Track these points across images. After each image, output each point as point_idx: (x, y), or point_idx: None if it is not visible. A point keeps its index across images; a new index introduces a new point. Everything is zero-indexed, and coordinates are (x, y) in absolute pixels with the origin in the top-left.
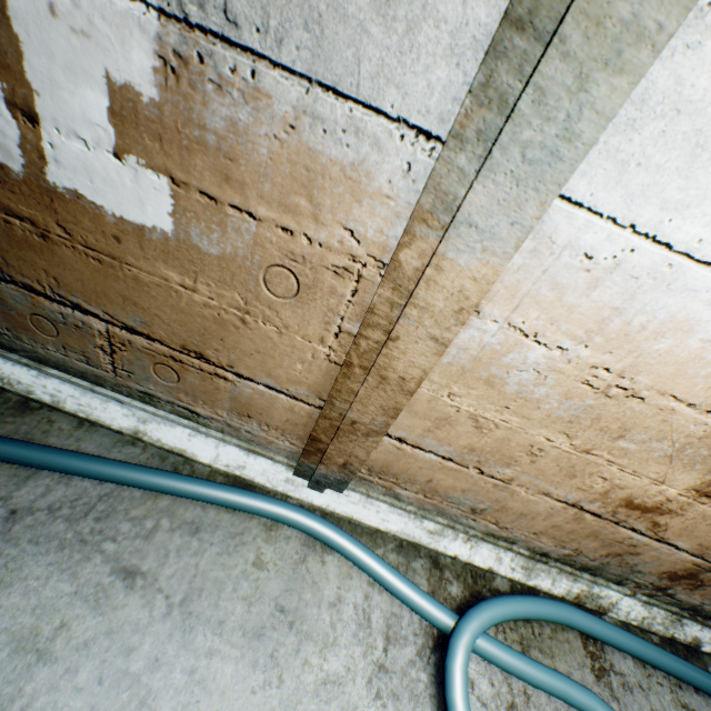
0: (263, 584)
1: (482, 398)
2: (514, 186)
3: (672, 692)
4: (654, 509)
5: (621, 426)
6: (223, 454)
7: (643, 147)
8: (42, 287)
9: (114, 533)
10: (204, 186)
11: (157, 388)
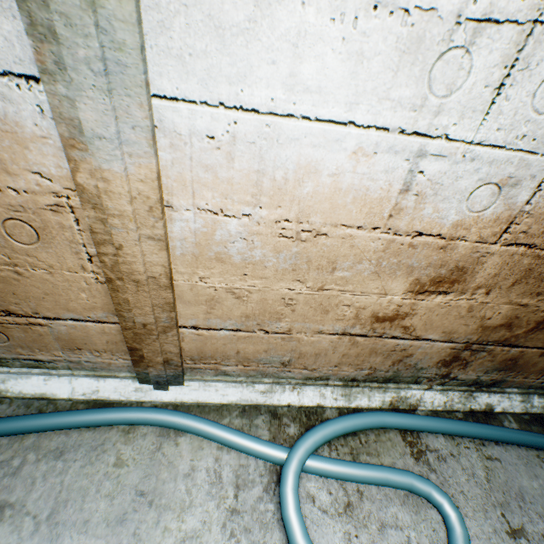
0: (124, 479)
1: (224, 273)
2: (105, 96)
3: (478, 451)
4: (396, 316)
5: (328, 260)
6: (78, 386)
7: (184, 40)
8: None
9: None
10: None
11: None
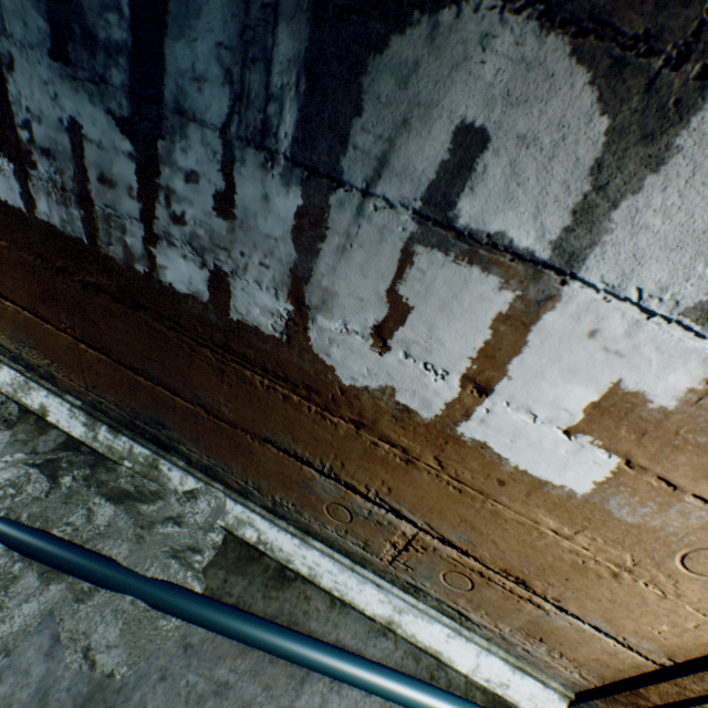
0: None
1: None
2: None
3: None
4: None
5: None
6: (483, 665)
7: None
8: (366, 489)
9: None
10: (669, 474)
11: (432, 585)
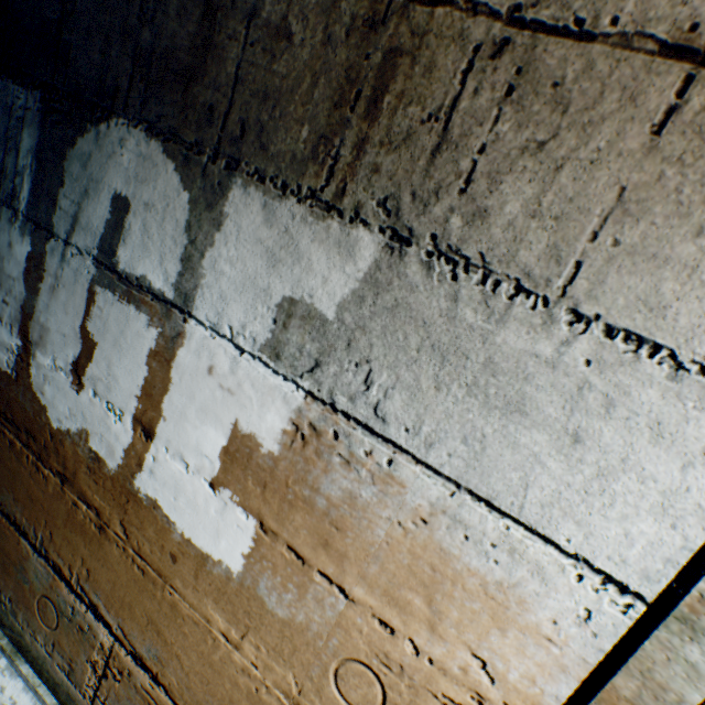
0: None
1: None
2: None
3: None
4: None
5: None
6: None
7: None
8: (71, 571)
9: None
10: (296, 540)
11: None
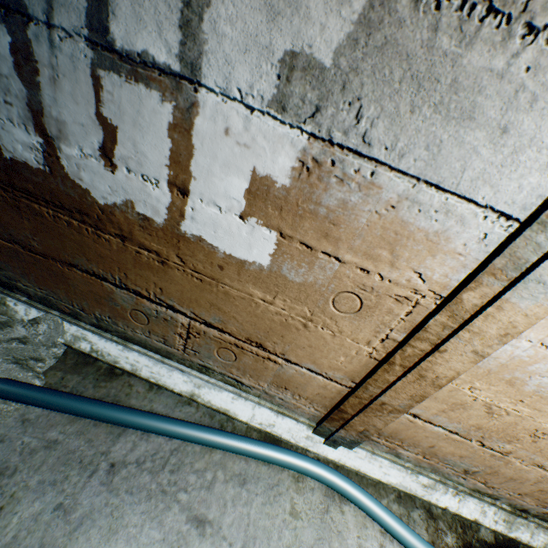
0: (300, 533)
1: (500, 392)
2: None
3: None
4: None
5: None
6: (258, 414)
7: None
8: (148, 293)
9: (185, 484)
10: (305, 239)
11: (214, 363)
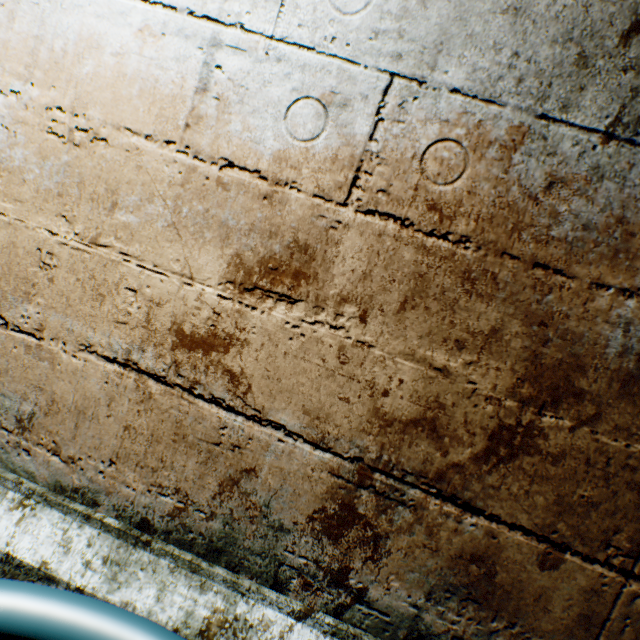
0: None
1: None
2: None
3: None
4: (215, 340)
5: (108, 187)
6: None
7: None
8: None
9: None
10: None
11: None
